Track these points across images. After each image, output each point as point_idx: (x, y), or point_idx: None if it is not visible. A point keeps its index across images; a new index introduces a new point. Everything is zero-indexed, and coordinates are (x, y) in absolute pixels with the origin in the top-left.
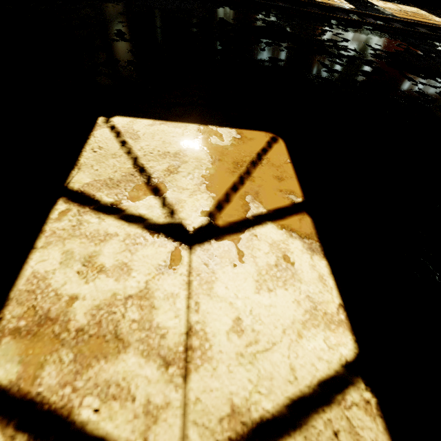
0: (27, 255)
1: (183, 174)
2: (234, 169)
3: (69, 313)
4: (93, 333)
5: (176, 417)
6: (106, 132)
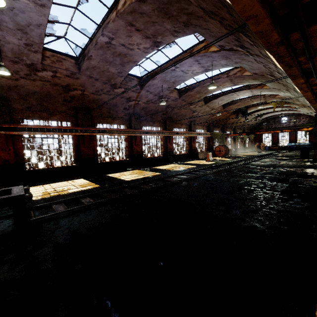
0: None
1: None
2: None
3: None
4: None
5: None
6: None
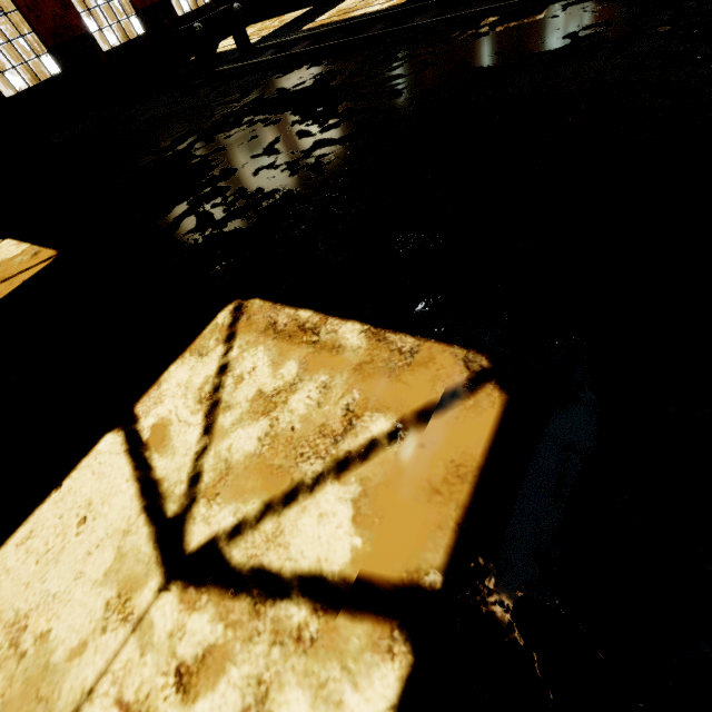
0: None
1: None
2: None
3: None
4: None
5: None
6: None
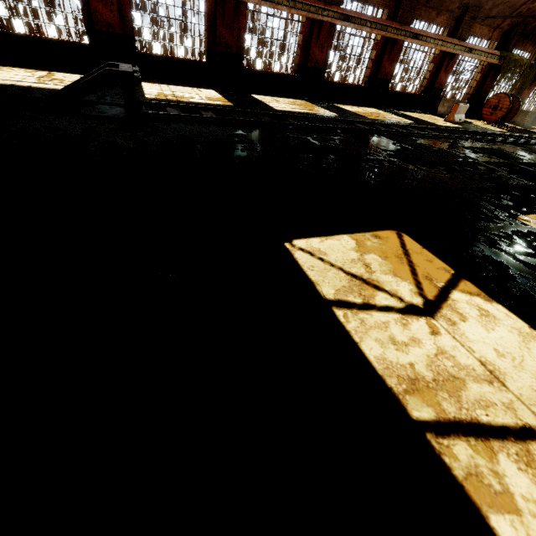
0: (359, 348)
1: (378, 272)
2: (400, 261)
3: (418, 373)
4: (442, 379)
5: (521, 405)
6: (302, 254)
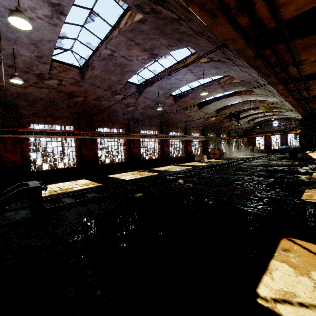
0: None
1: None
2: None
3: None
4: None
5: None
6: (284, 307)
